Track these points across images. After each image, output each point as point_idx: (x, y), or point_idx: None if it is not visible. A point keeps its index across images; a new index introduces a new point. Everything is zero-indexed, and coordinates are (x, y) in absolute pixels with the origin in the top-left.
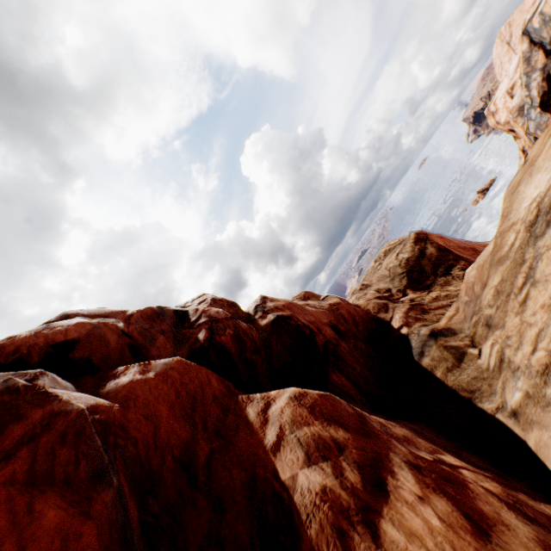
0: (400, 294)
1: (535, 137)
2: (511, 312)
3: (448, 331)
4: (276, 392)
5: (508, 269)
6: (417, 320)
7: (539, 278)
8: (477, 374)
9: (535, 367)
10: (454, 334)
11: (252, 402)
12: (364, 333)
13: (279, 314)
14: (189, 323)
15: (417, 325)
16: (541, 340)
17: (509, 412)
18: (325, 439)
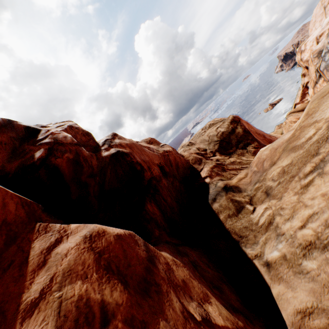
0: (211, 154)
1: (320, 75)
2: (292, 191)
3: (237, 188)
4: (77, 226)
5: (299, 157)
6: (218, 175)
7: (328, 171)
8: (248, 225)
9: (300, 240)
10: (240, 192)
11: (46, 234)
12: (181, 175)
13: (119, 150)
14: (34, 140)
15: (216, 178)
16: (313, 221)
17: (264, 262)
18: (93, 306)
